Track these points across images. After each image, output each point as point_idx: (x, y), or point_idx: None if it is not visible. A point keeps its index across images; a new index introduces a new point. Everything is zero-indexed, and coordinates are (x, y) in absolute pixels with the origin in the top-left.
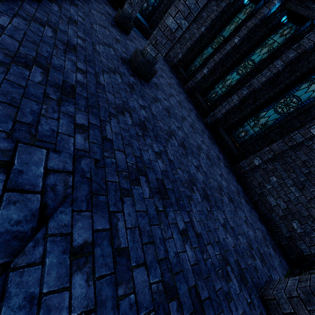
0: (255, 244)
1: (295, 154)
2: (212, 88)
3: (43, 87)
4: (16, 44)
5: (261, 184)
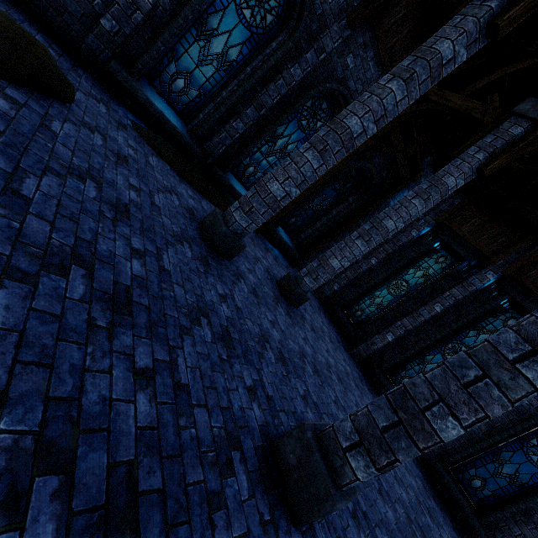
0: None
1: None
2: (401, 366)
3: None
4: None
5: None
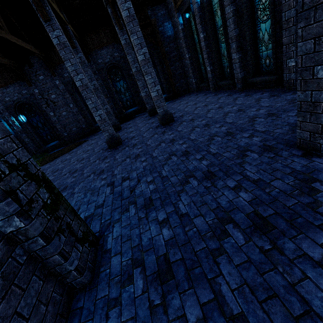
0: None
1: None
2: (223, 69)
3: (130, 161)
4: (121, 159)
5: None
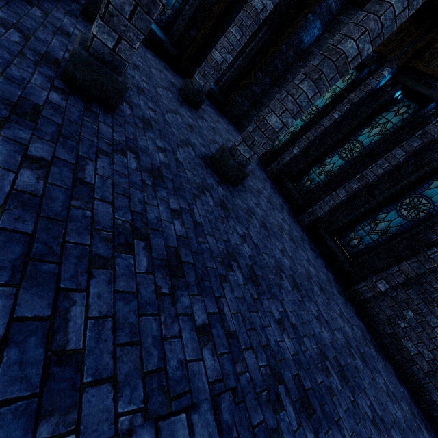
0: (409, 434)
1: (437, 280)
2: (305, 173)
3: (152, 277)
4: (110, 210)
5: (391, 320)
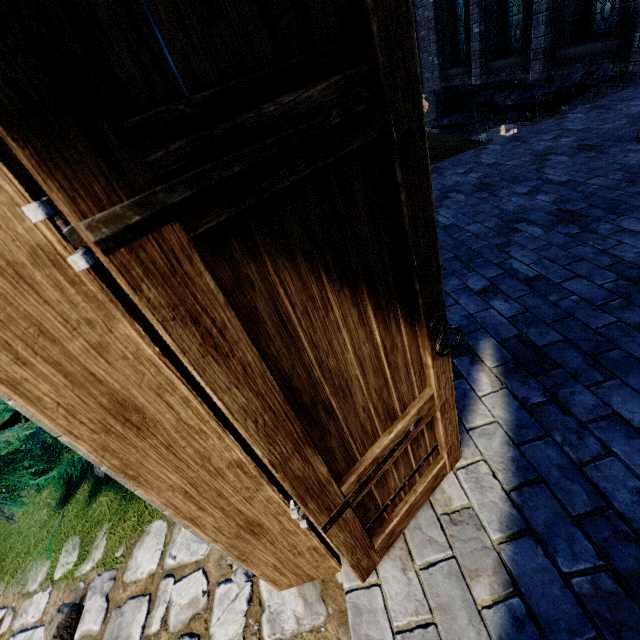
0: None
1: None
2: (508, 29)
3: None
4: None
5: None
